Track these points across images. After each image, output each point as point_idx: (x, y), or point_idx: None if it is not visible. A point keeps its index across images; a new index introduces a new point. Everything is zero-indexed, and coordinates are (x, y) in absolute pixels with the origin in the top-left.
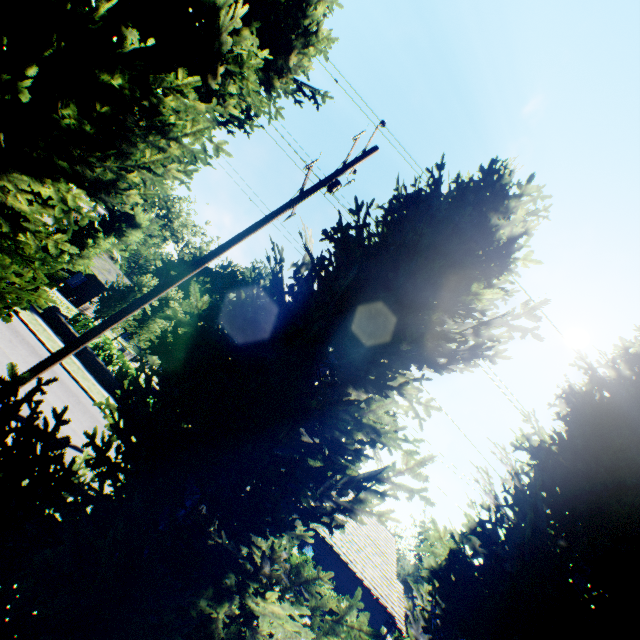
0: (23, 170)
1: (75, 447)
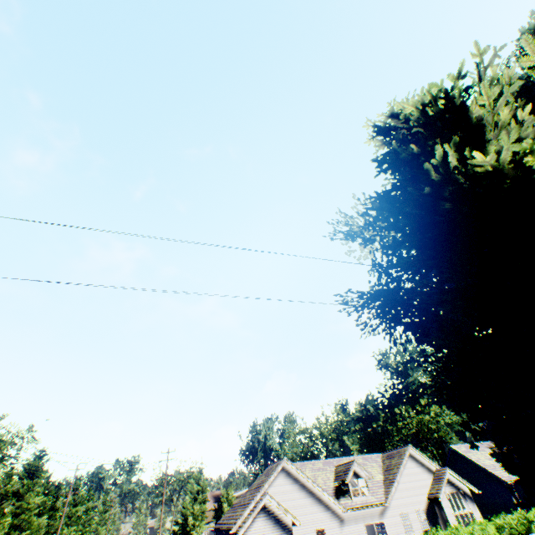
0: None
1: None
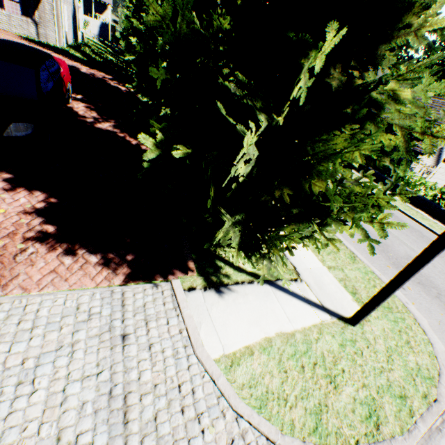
0: None
1: None
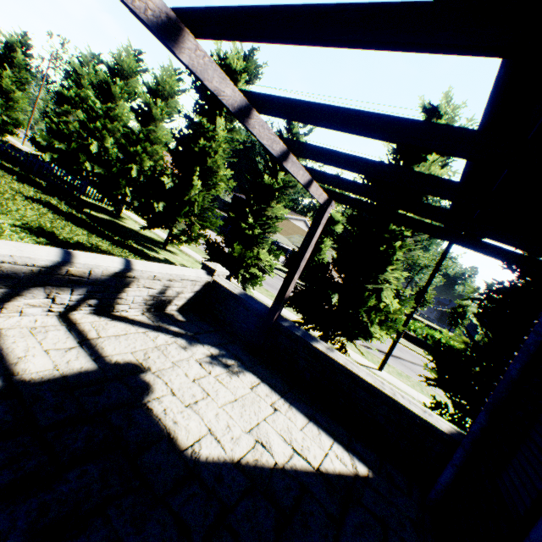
0: (386, 272)
1: (399, 358)
